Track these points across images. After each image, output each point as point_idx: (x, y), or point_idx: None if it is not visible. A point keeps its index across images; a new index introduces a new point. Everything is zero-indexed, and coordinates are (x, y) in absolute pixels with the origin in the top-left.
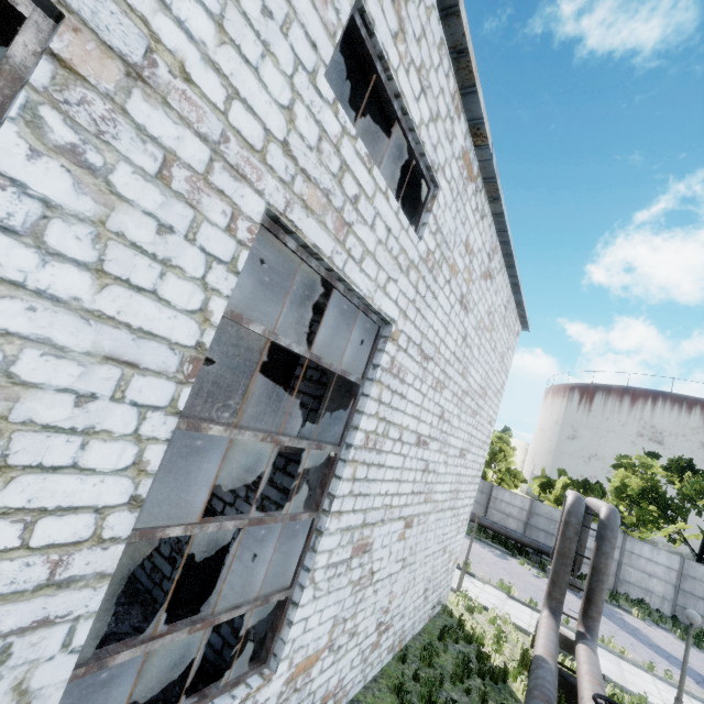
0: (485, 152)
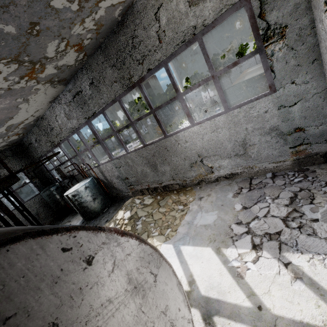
0: None
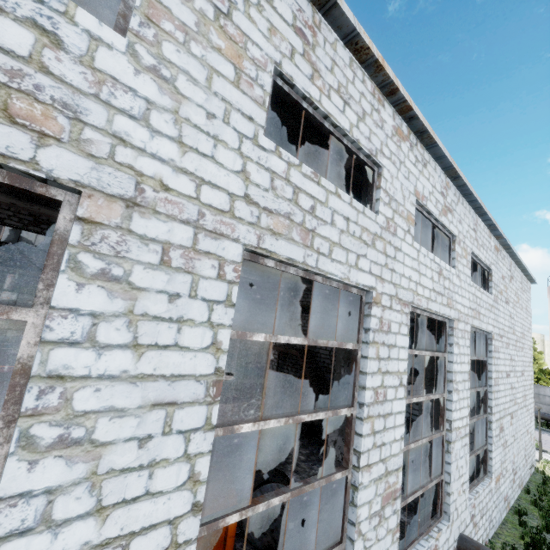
0: (502, 240)
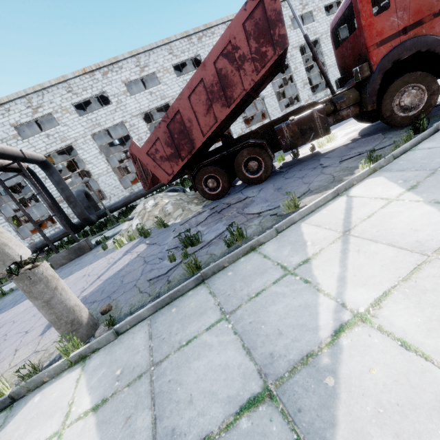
0: None
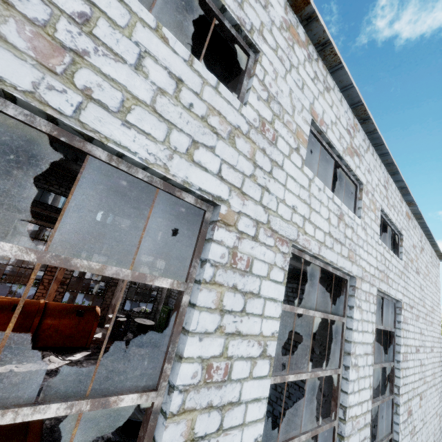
0: (414, 207)
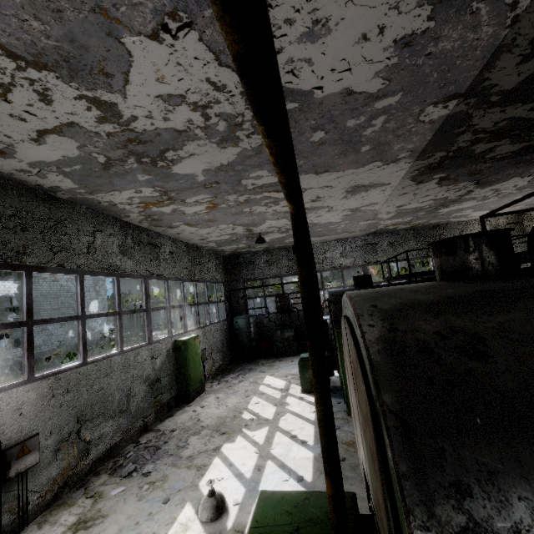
0: None
